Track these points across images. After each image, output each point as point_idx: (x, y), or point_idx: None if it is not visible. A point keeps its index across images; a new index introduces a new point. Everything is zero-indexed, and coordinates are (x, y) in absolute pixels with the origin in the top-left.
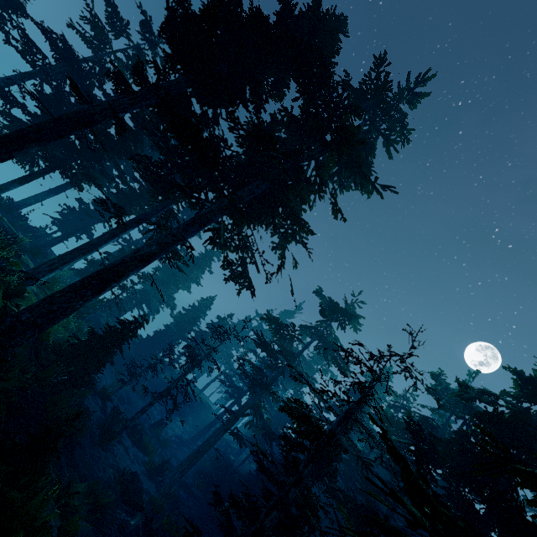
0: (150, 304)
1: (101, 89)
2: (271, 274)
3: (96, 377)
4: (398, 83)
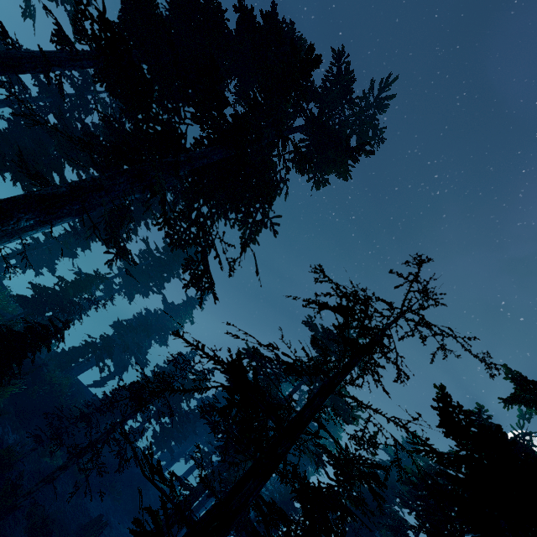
0: (113, 354)
1: (79, 118)
2: (233, 261)
3: (4, 435)
4: (363, 91)
